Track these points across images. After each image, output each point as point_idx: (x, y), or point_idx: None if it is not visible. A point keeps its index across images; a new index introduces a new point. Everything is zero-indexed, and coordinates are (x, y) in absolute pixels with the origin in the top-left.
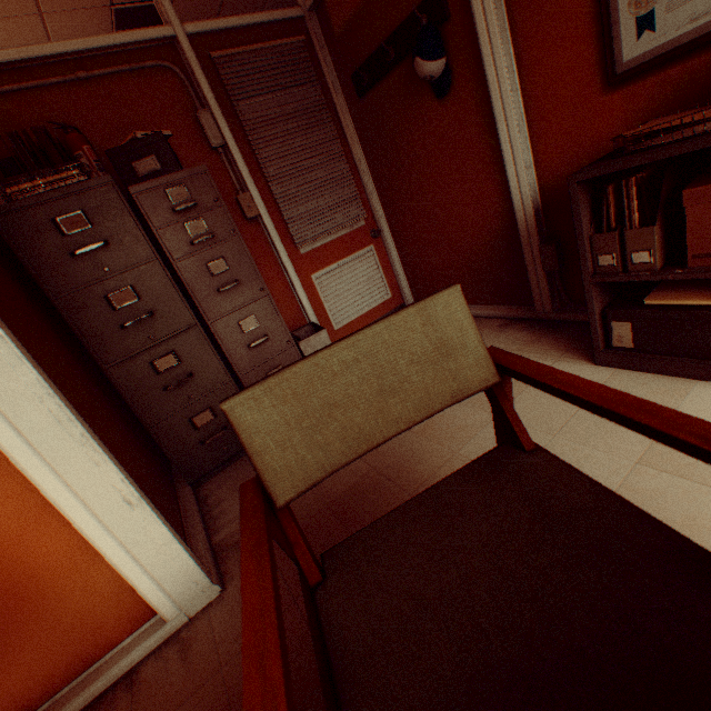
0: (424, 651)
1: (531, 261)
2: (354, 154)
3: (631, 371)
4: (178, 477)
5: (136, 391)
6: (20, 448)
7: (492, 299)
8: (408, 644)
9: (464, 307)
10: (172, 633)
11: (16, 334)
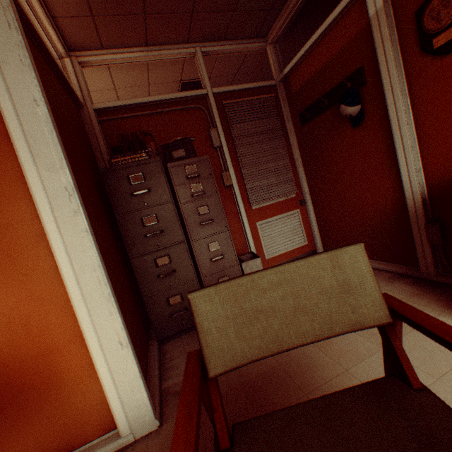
0: None
1: (417, 234)
2: (294, 155)
3: None
4: (152, 333)
5: (142, 274)
6: (77, 294)
7: (383, 257)
8: None
9: (366, 259)
10: (122, 447)
11: (94, 231)
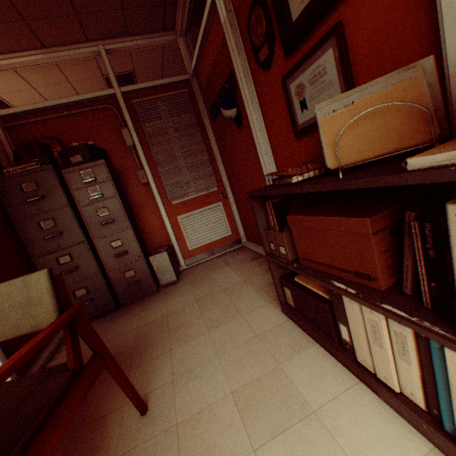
0: None
1: None
2: (213, 150)
3: (294, 323)
4: None
5: None
6: None
7: None
8: None
9: (47, 281)
10: None
11: None
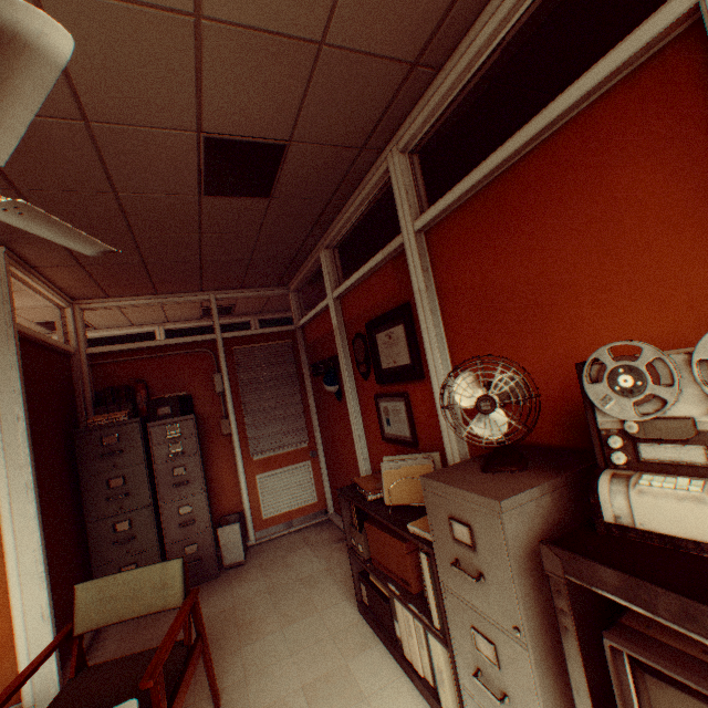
0: (75, 705)
1: None
2: (309, 402)
3: (367, 622)
4: None
5: (98, 539)
6: (15, 571)
7: None
8: (73, 702)
9: (181, 567)
10: None
11: (47, 506)
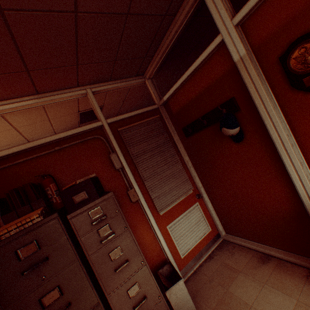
0: None
1: None
2: (184, 159)
3: None
4: None
5: None
6: None
7: (288, 248)
8: None
9: None
10: None
11: None
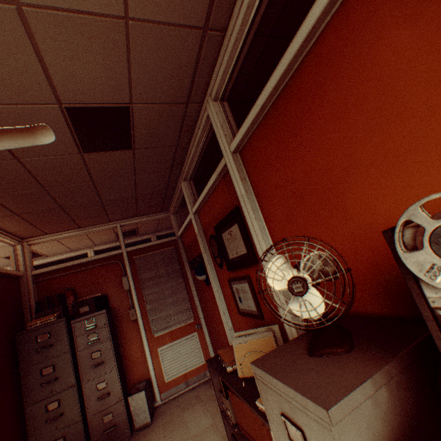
0: None
1: None
2: (191, 288)
3: None
4: None
5: (33, 420)
6: None
7: None
8: None
9: None
10: None
11: None
